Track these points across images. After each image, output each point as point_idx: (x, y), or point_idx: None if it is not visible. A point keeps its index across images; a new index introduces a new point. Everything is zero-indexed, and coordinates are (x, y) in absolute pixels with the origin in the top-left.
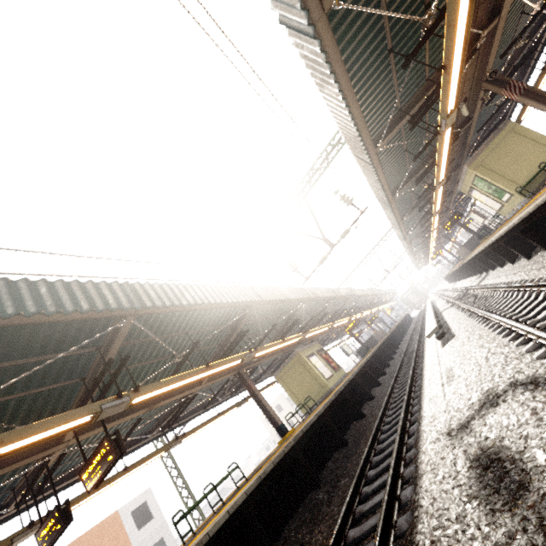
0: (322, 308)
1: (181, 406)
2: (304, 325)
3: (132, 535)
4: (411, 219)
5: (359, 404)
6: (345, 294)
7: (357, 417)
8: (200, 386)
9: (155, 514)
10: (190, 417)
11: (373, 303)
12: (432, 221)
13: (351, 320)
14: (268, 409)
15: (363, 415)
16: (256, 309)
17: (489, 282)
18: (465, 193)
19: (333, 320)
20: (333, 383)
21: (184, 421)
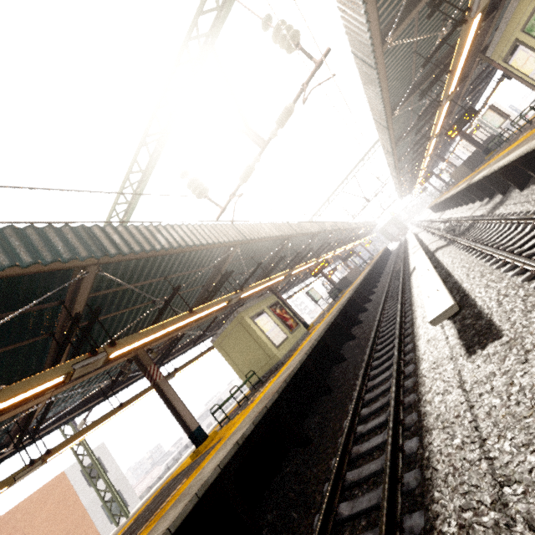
0: (275, 250)
1: (27, 421)
2: (249, 275)
3: (83, 493)
4: (404, 120)
5: (309, 403)
6: (309, 230)
7: (298, 444)
8: (41, 398)
9: (110, 468)
10: (93, 403)
11: (349, 237)
12: (437, 118)
13: (319, 261)
14: (177, 409)
15: (306, 442)
16: (128, 266)
17: (520, 209)
18: (499, 59)
19: (298, 262)
20: (285, 350)
21: (82, 410)
